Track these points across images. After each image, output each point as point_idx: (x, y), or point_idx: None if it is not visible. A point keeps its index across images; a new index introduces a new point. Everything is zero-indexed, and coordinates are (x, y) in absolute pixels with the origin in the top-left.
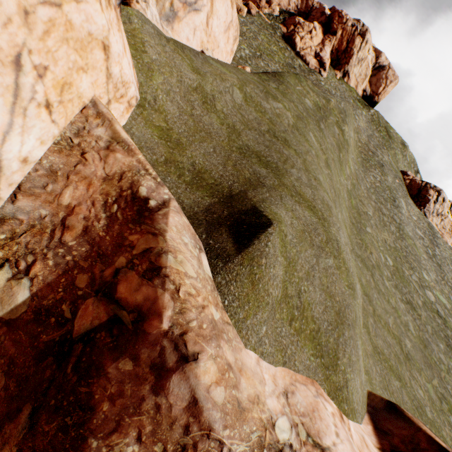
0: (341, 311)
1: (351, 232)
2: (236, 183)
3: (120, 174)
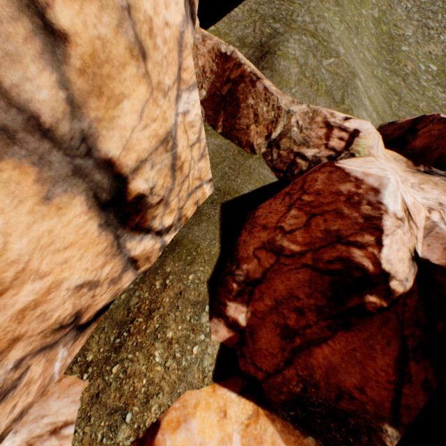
0: (345, 82)
1: (378, 55)
2: (262, 40)
3: (212, 49)
